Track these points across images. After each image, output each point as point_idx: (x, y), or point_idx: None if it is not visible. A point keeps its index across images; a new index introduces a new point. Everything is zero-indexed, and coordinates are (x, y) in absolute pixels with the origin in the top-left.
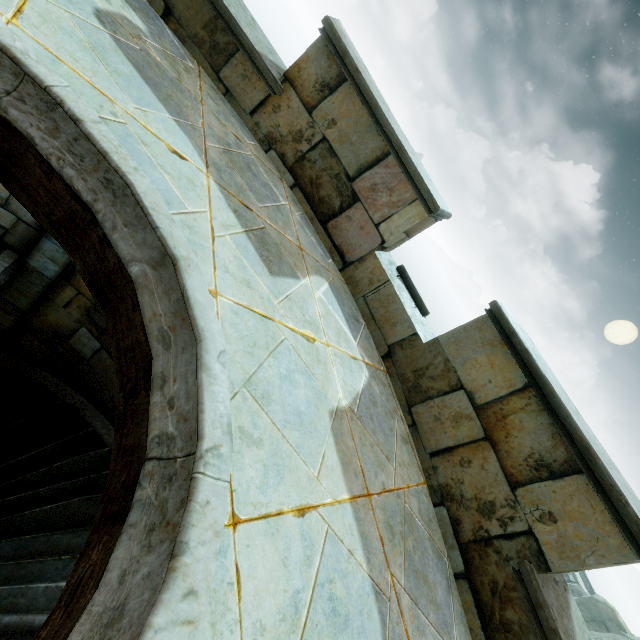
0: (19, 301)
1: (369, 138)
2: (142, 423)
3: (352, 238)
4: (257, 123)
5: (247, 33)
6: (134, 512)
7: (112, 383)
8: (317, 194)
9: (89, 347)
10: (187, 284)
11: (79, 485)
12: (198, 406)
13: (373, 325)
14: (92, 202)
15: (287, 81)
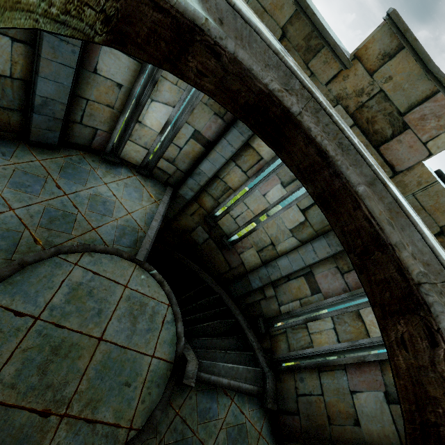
0: (169, 213)
1: (419, 84)
2: (388, 267)
3: (401, 155)
4: (329, 89)
5: (331, 35)
6: (437, 306)
7: (214, 258)
8: (372, 128)
9: (202, 237)
10: (395, 193)
11: (212, 314)
12: (439, 257)
13: (424, 213)
14: (334, 156)
15: (355, 58)
